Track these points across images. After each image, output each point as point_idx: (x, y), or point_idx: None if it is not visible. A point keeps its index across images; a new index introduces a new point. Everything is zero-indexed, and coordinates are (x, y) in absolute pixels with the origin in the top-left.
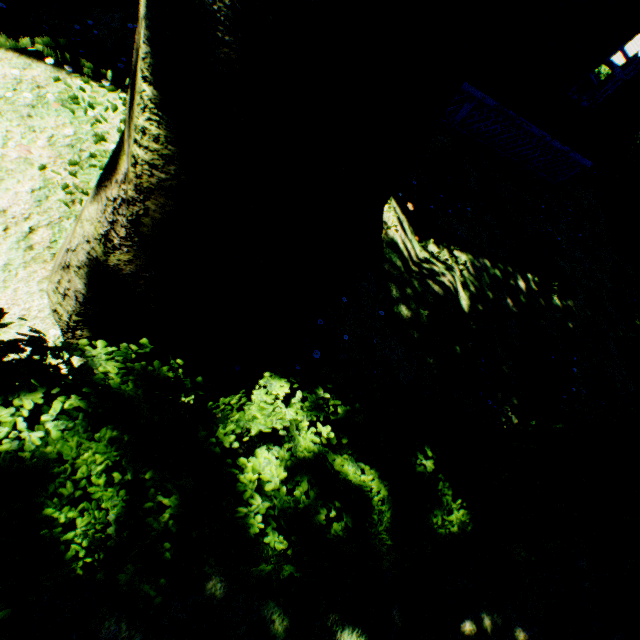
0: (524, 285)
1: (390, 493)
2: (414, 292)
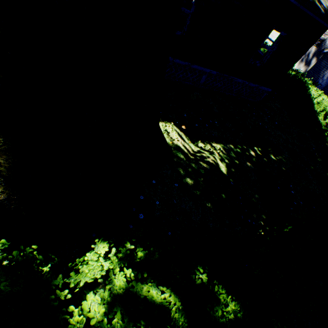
0: (254, 153)
1: (182, 303)
2: (193, 170)
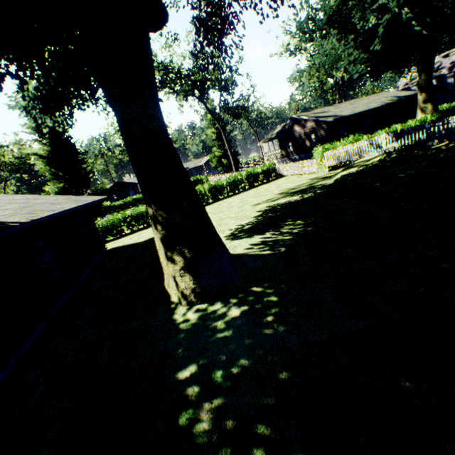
0: None
1: None
2: None
